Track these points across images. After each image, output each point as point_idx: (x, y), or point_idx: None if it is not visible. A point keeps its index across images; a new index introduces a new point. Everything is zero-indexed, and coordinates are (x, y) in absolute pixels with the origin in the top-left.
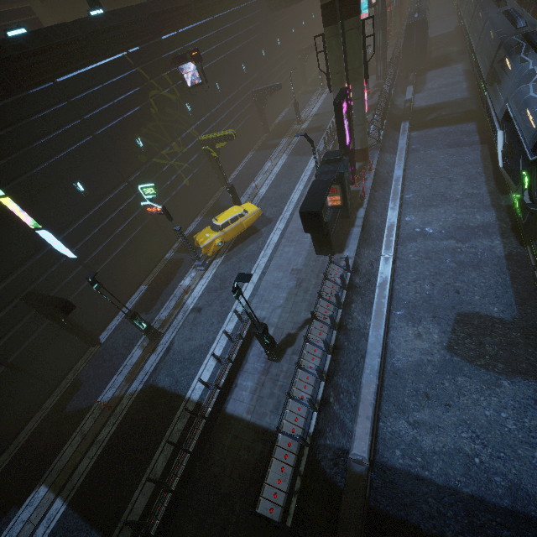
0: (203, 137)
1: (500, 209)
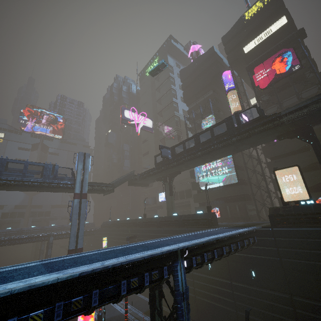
0: None
1: None
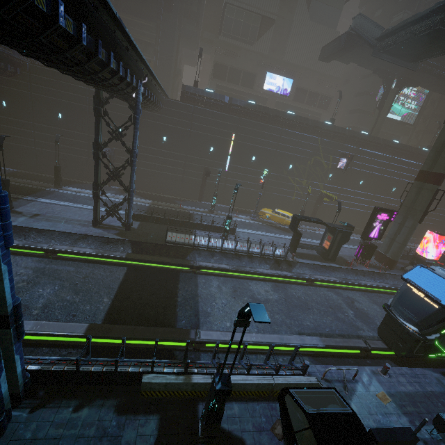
0: (323, 190)
1: None
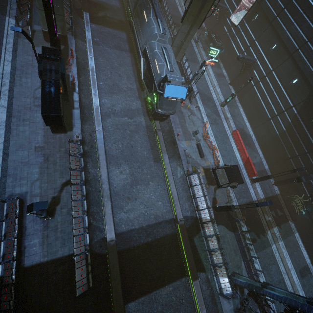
0: None
1: (142, 100)
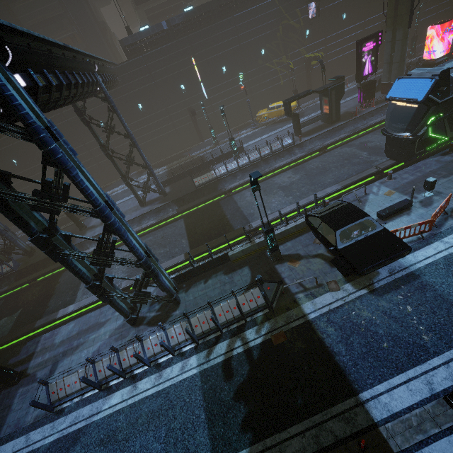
0: (306, 55)
1: None
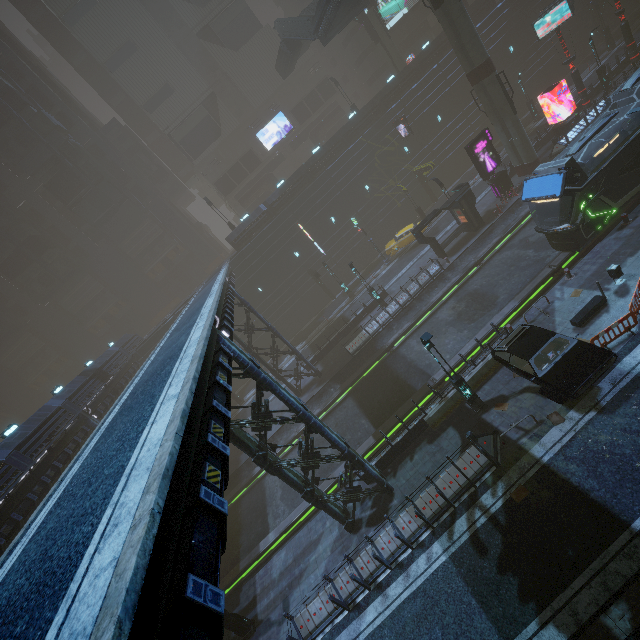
0: (414, 169)
1: None
